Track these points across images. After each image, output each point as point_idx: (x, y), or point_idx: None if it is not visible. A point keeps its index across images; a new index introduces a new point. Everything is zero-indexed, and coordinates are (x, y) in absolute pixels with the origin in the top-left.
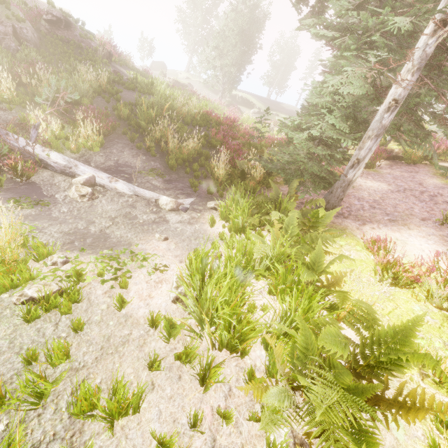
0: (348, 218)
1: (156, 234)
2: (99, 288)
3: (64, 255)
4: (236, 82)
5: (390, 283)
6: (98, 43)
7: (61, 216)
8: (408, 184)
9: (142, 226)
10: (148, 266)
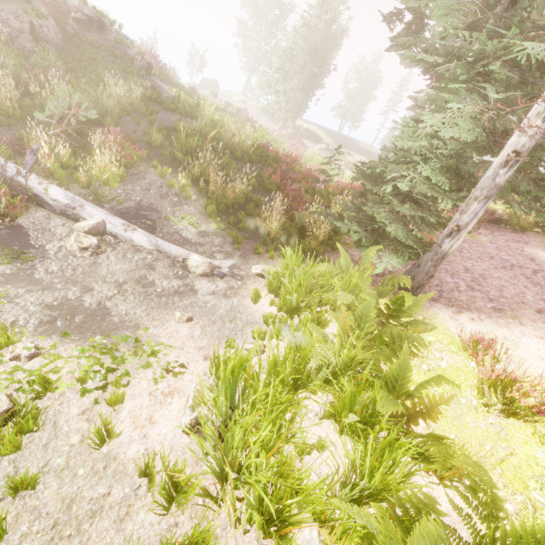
0: (439, 302)
1: (176, 311)
2: (76, 404)
3: (34, 343)
4: (302, 110)
5: (499, 408)
6: (136, 51)
7: (47, 278)
8: (516, 258)
9: (159, 297)
10: (157, 365)
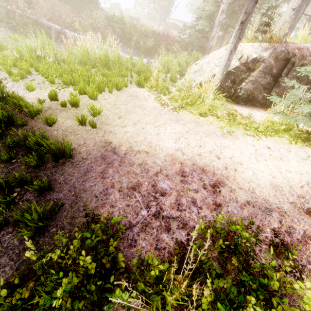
0: None
1: None
2: None
3: None
4: (168, 12)
5: None
6: None
7: None
8: None
9: None
10: None
